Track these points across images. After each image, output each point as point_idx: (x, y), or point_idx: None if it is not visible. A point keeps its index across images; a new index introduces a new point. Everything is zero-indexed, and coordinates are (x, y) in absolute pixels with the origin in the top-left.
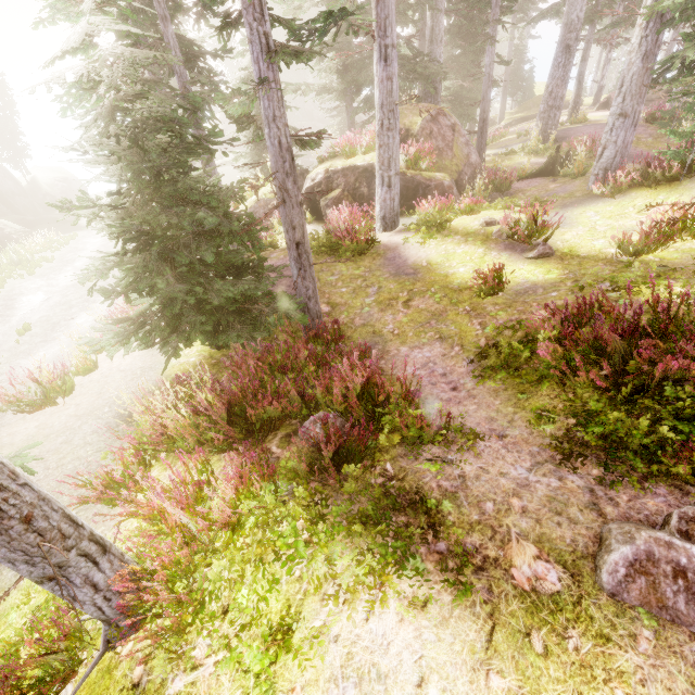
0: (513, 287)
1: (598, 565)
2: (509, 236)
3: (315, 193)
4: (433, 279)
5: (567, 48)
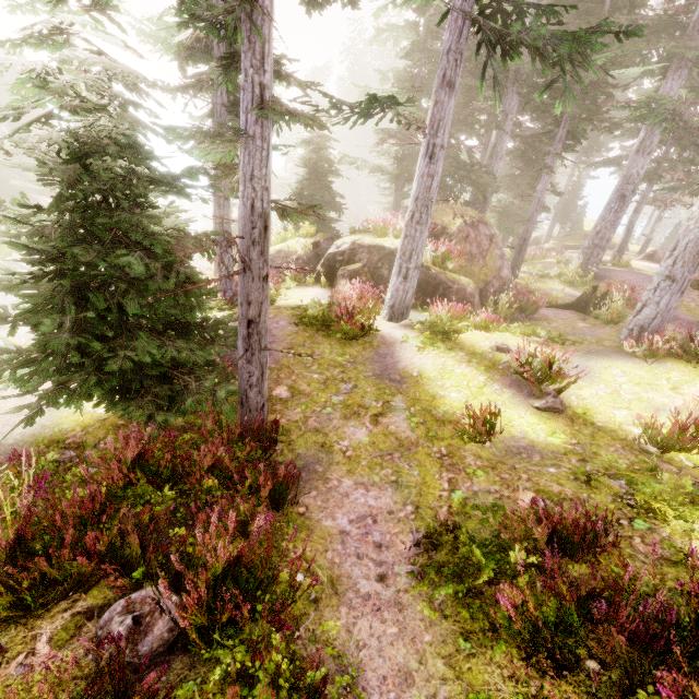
0: (505, 439)
1: None
2: (518, 372)
3: (336, 260)
4: (418, 396)
5: (622, 197)
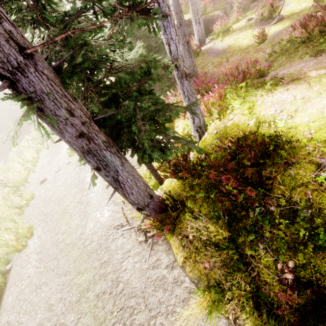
0: (270, 36)
1: None
2: (261, 19)
3: None
4: (234, 50)
5: None
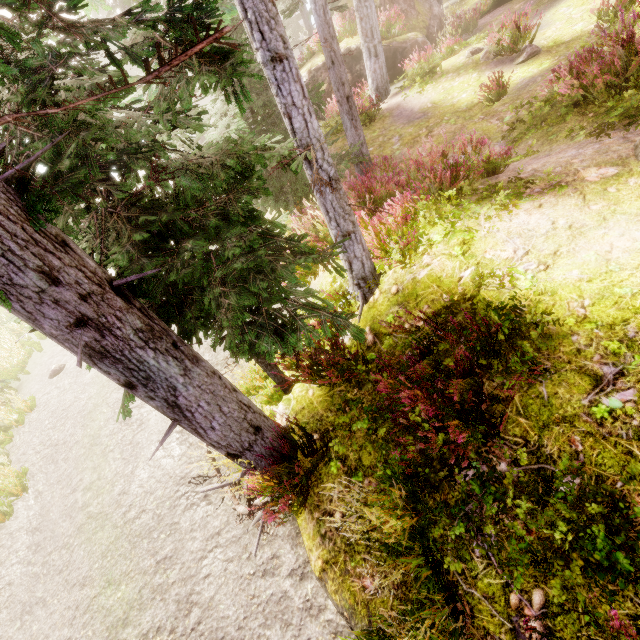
0: (513, 88)
1: (638, 152)
2: (497, 52)
3: None
4: (443, 112)
5: None
